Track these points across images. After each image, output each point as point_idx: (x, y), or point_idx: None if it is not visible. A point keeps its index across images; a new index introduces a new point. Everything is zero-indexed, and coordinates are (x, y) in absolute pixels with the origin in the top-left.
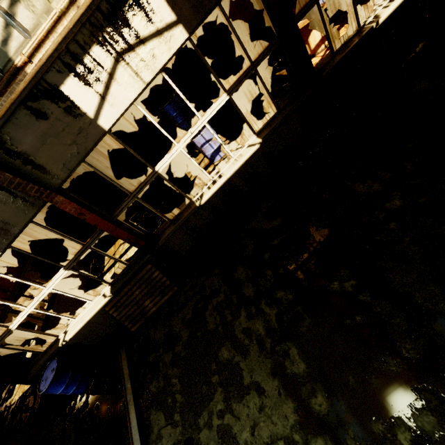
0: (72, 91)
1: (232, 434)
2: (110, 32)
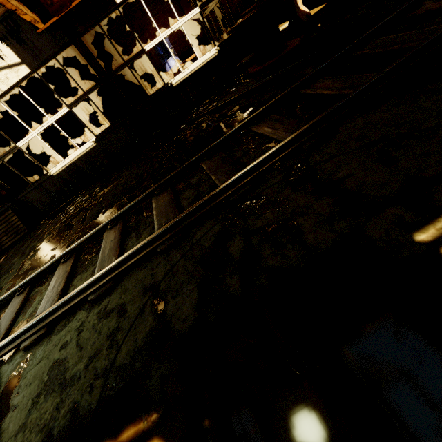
0: None
1: None
2: None
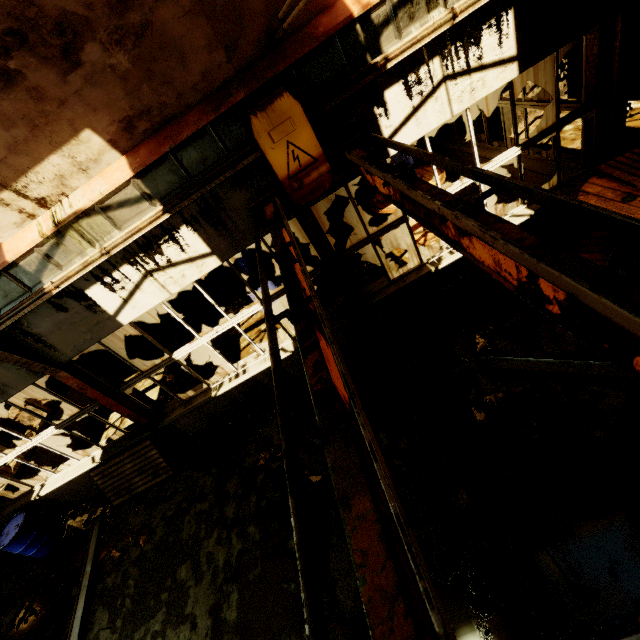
0: (97, 294)
1: None
2: (142, 256)
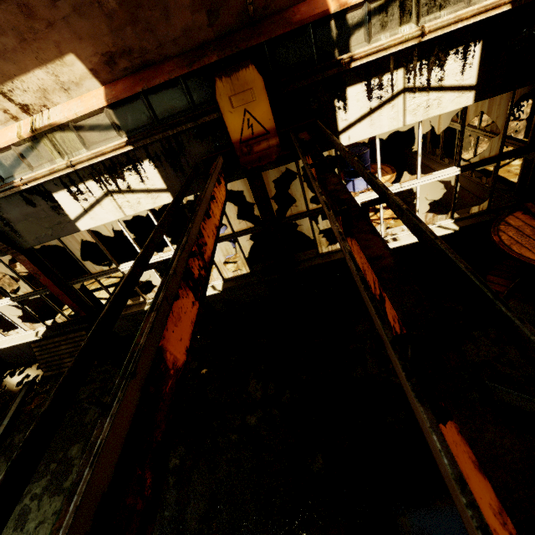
0: (62, 199)
1: (26, 518)
2: (107, 177)
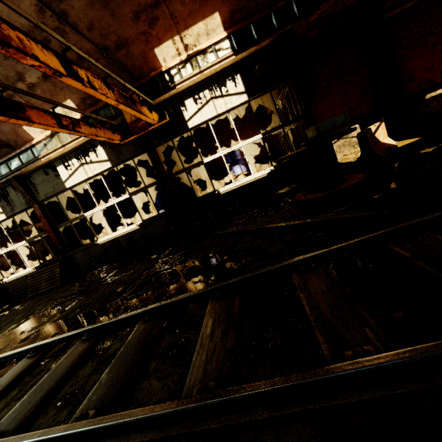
0: (61, 170)
1: None
2: (81, 156)
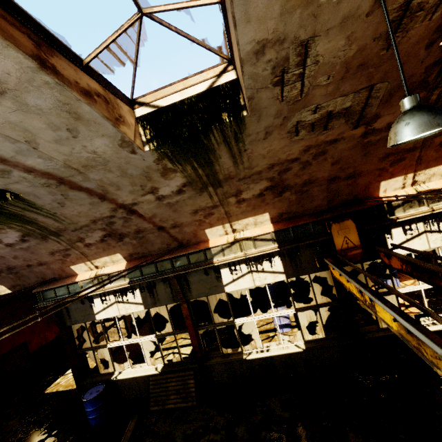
0: (224, 272)
1: None
2: (253, 263)
